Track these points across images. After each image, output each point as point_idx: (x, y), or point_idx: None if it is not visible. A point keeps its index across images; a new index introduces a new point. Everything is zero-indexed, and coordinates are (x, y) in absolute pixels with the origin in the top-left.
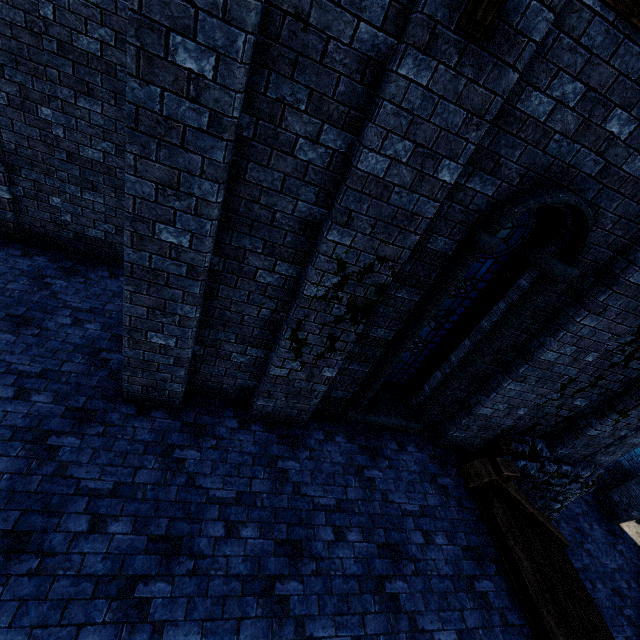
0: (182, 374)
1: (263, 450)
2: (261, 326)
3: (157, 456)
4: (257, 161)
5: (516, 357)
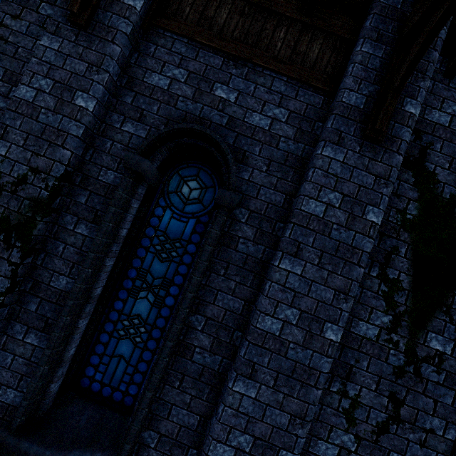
0: None
1: None
2: None
3: None
4: None
5: (242, 337)
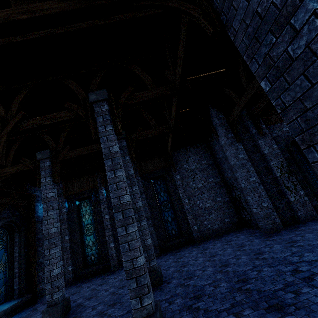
0: (275, 214)
1: (316, 222)
2: (277, 193)
3: (294, 231)
4: (252, 164)
5: None
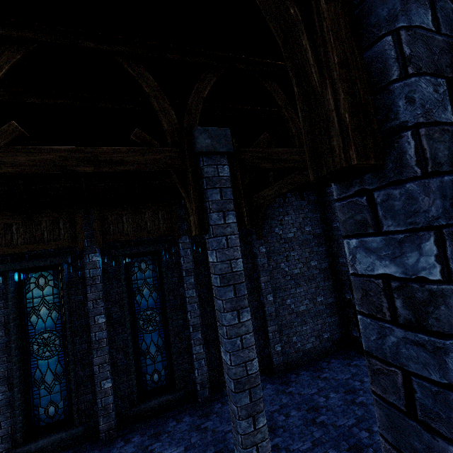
0: None
1: None
2: None
3: None
4: None
5: None
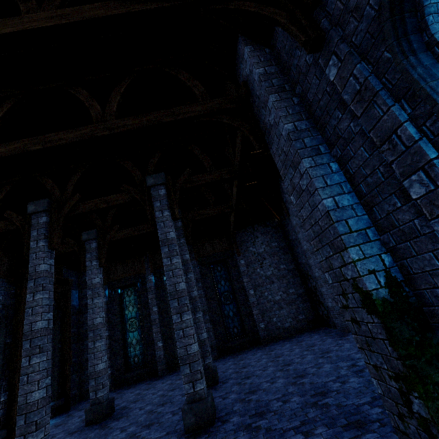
0: None
1: None
2: None
3: None
4: None
5: None
